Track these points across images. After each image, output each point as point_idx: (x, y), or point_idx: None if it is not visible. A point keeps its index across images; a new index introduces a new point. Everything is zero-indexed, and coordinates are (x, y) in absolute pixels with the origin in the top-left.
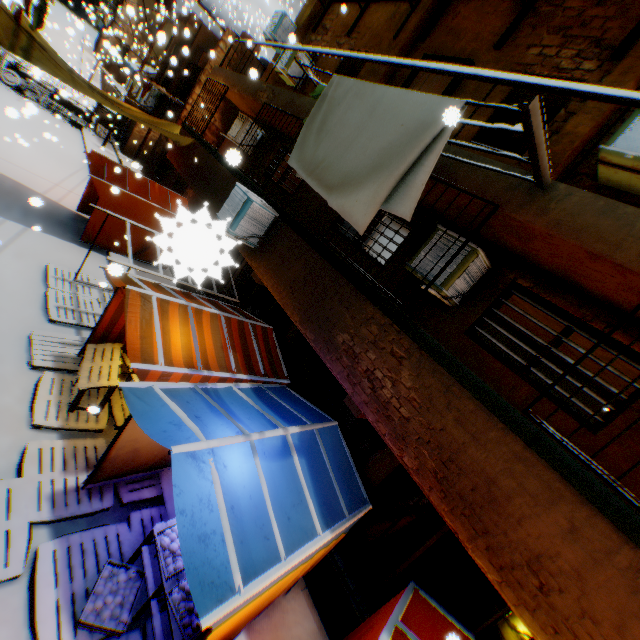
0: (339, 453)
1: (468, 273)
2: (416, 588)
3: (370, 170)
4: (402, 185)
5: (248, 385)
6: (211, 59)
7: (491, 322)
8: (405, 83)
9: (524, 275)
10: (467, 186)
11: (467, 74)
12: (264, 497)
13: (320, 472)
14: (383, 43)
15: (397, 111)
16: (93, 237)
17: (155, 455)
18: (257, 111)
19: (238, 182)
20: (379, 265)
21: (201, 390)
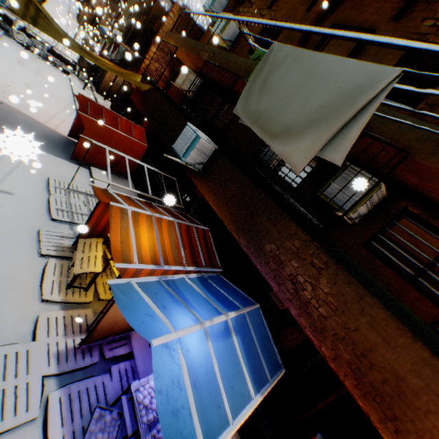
0: (261, 329)
1: (369, 201)
2: (322, 438)
3: (309, 123)
4: (337, 137)
5: (195, 275)
6: (163, 25)
7: (384, 238)
8: (324, 48)
9: (414, 204)
10: (380, 135)
11: (381, 42)
12: (215, 373)
13: (250, 346)
14: (297, 14)
15: (334, 75)
16: (79, 156)
17: (128, 323)
18: (198, 66)
19: (185, 120)
20: (292, 187)
21: (164, 282)
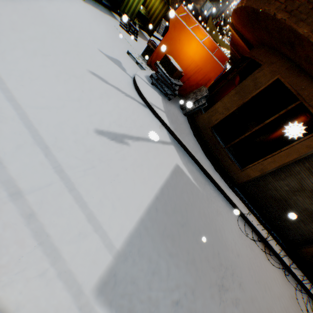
0: None
1: None
2: None
3: None
4: None
5: None
6: None
7: None
8: None
9: None
10: None
11: None
12: None
13: None
14: None
15: None
16: None
17: None
18: None
19: None
20: None
21: None
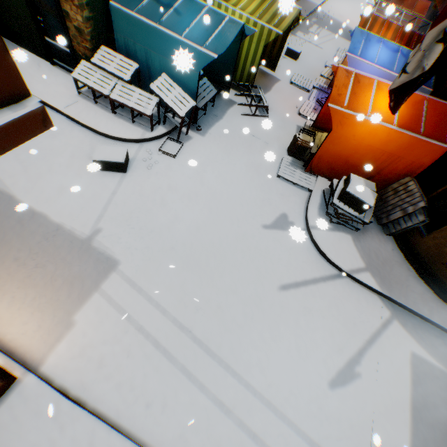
0: None
1: None
2: None
3: None
4: None
5: None
6: None
7: None
8: None
9: None
10: None
11: None
12: (377, 53)
13: None
14: None
15: None
16: None
17: None
18: None
19: None
20: None
21: None
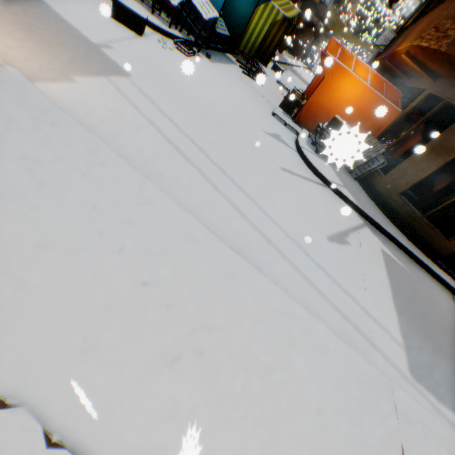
0: None
1: None
2: None
3: None
4: None
5: None
6: None
7: None
8: None
9: None
10: None
11: None
12: None
13: None
14: None
15: None
16: None
17: None
18: None
19: None
20: None
21: None
